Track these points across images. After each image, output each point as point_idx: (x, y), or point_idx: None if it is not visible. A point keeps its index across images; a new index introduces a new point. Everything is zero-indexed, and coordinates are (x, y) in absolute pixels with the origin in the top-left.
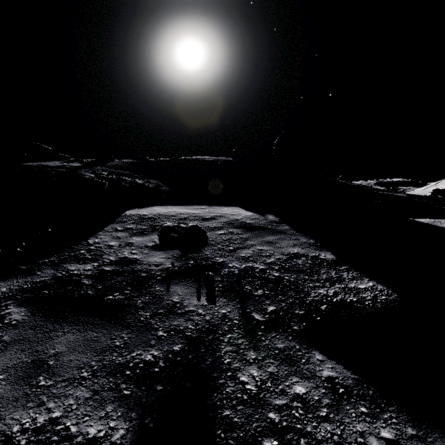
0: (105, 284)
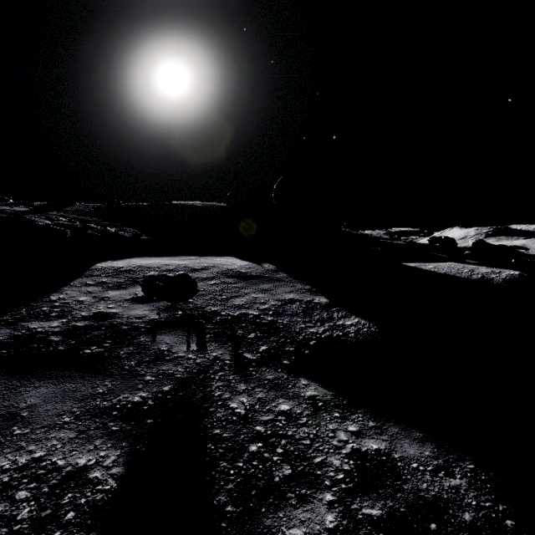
0: (79, 339)
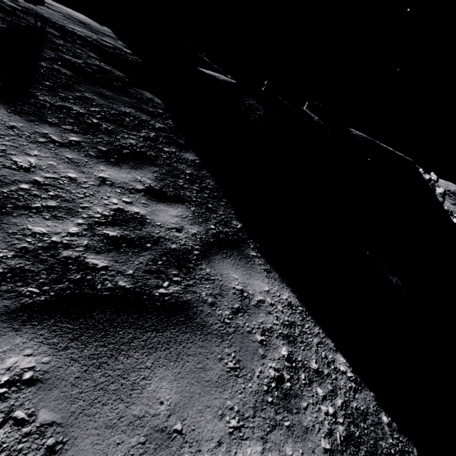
0: None
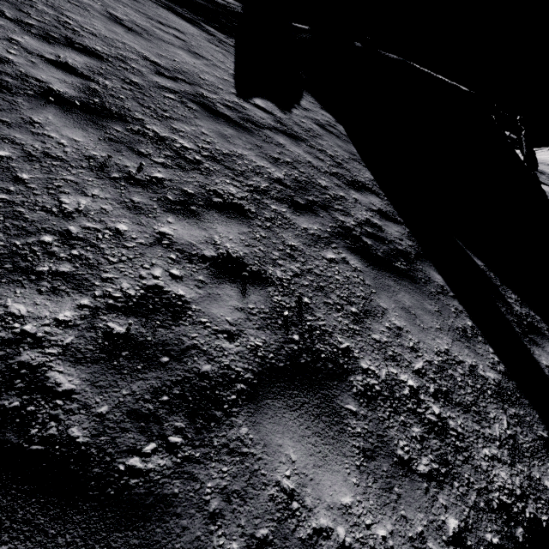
0: None
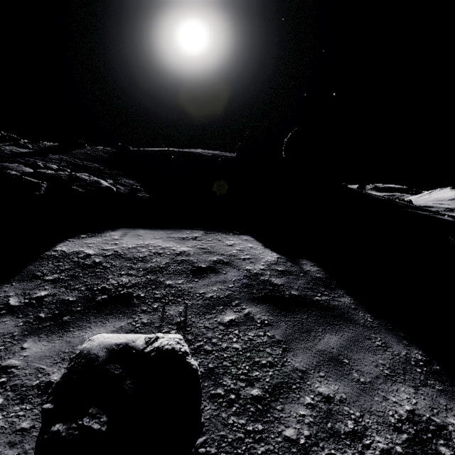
0: None
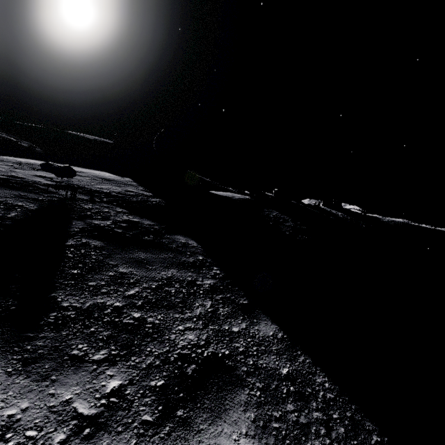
0: (4, 181)
